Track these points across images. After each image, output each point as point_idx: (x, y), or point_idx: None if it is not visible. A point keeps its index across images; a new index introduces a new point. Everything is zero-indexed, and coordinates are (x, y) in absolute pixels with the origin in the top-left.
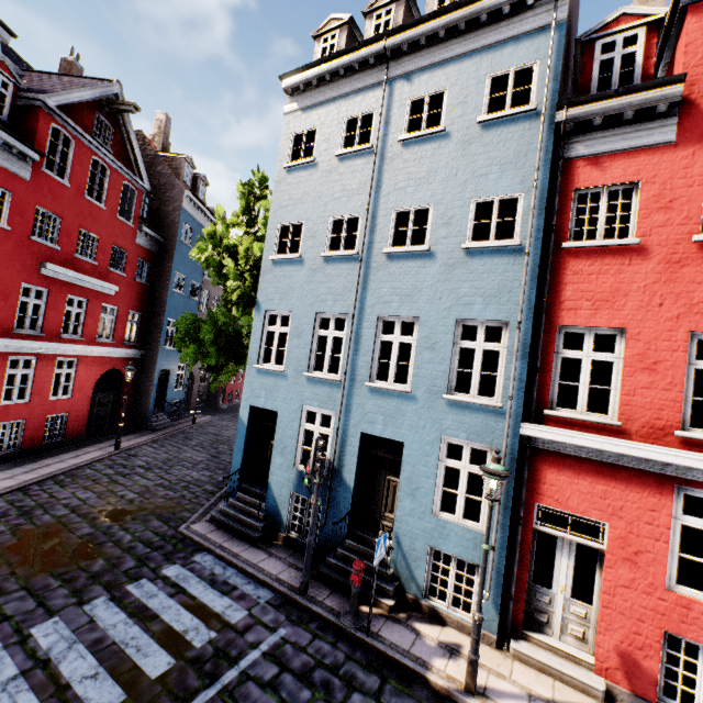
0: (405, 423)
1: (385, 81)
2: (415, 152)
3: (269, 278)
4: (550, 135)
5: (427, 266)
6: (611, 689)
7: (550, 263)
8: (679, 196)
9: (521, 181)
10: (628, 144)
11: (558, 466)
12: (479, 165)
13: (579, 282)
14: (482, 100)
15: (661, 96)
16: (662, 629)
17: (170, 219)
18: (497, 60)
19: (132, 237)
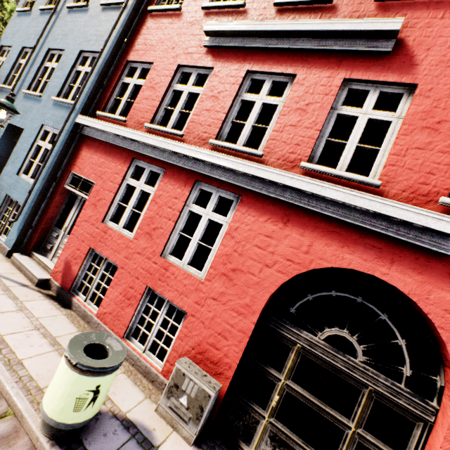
0: (30, 116)
1: None
2: None
3: (12, 24)
4: None
5: (82, 17)
6: (52, 283)
7: (138, 19)
8: None
9: None
10: None
11: (90, 147)
12: None
13: (147, 34)
14: None
15: None
16: (92, 248)
17: None
18: None
19: None
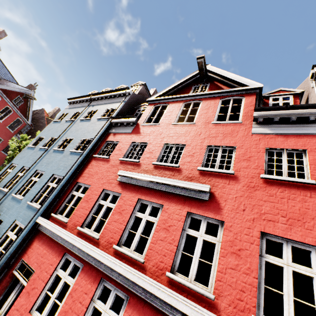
0: (10, 212)
1: (87, 105)
2: (81, 123)
3: (22, 152)
4: (108, 125)
5: (60, 155)
6: None
7: (87, 160)
8: (124, 147)
9: (95, 135)
10: (122, 131)
11: (40, 239)
12: (90, 129)
13: (90, 168)
14: (102, 114)
15: (131, 120)
16: None
17: (35, 136)
18: (110, 106)
19: (10, 136)
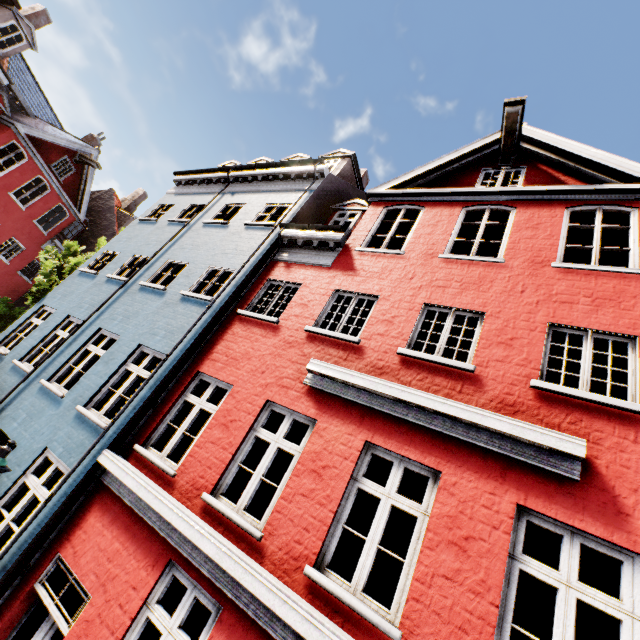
0: (35, 426)
1: (220, 191)
2: (206, 231)
3: (68, 282)
4: (272, 242)
5: (156, 300)
6: None
7: (223, 320)
8: (315, 298)
9: (241, 262)
10: (309, 260)
11: (106, 509)
12: (229, 247)
13: (231, 341)
14: (256, 214)
15: (332, 237)
16: None
17: (90, 247)
18: (276, 198)
19: (39, 242)
